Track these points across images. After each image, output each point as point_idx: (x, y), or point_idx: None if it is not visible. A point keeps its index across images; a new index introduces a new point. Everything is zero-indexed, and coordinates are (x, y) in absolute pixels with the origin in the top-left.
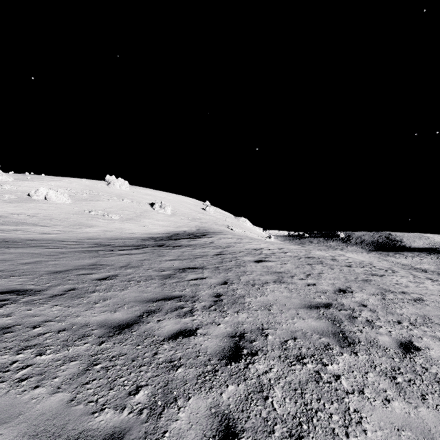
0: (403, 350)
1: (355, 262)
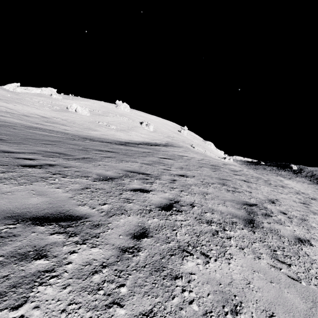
0: (133, 189)
1: (252, 176)
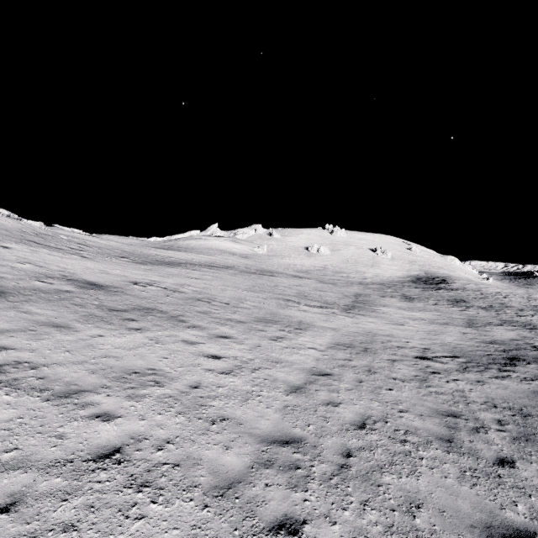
0: None
1: None
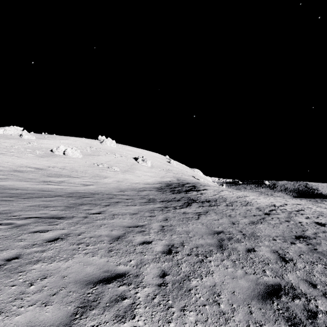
0: None
1: None
